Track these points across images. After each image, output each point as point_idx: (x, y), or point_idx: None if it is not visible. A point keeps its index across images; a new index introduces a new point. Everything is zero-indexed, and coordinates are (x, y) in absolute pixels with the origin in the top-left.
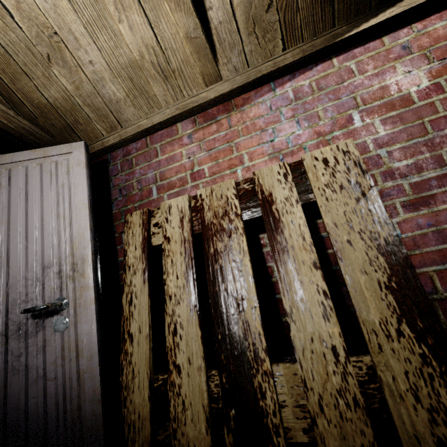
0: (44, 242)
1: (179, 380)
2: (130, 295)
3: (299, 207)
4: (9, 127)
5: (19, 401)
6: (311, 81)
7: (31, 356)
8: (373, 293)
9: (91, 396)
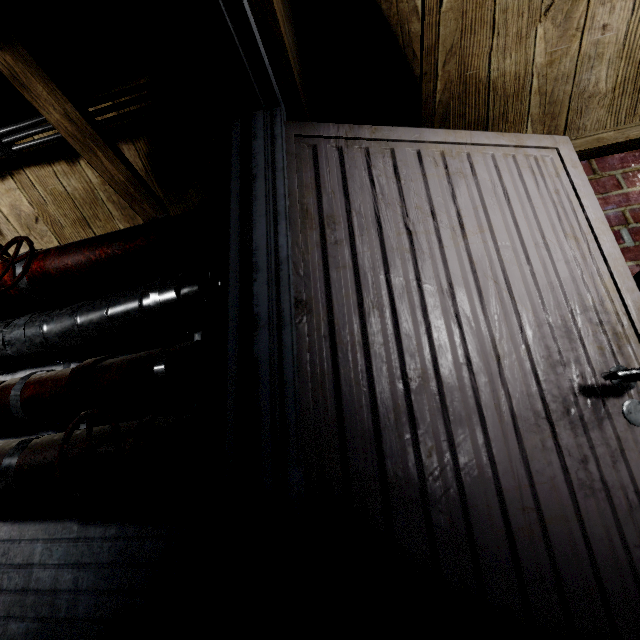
0: (558, 271)
1: None
2: None
3: None
4: (432, 98)
5: (614, 551)
6: None
7: (605, 465)
8: None
9: None
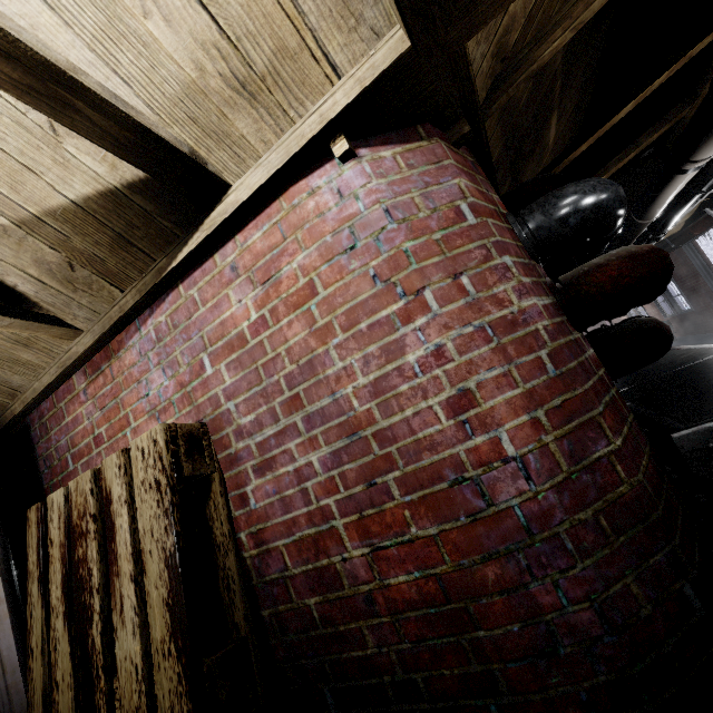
0: None
1: (58, 697)
2: (31, 606)
3: (126, 509)
4: None
5: None
6: (167, 316)
7: None
8: (159, 610)
9: (20, 710)
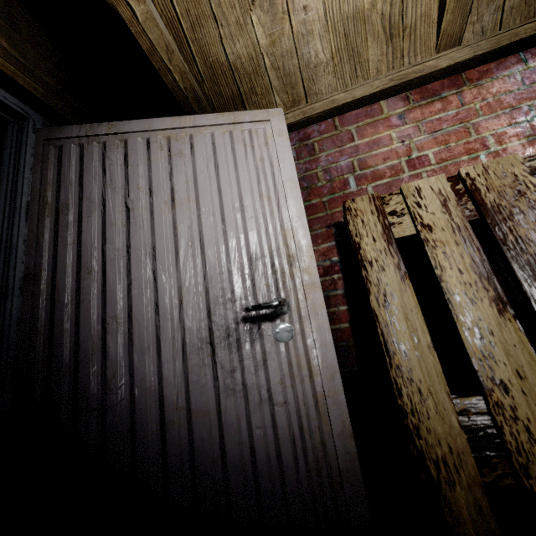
0: (247, 227)
1: (509, 400)
2: (383, 296)
3: None
4: (177, 87)
5: (240, 431)
6: None
7: (249, 372)
8: None
9: (339, 428)
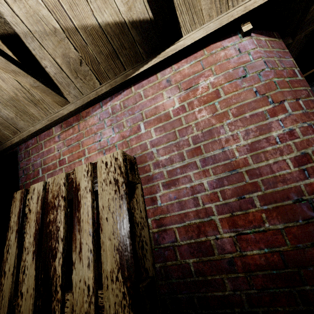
0: None
1: (21, 302)
2: (8, 246)
3: (90, 194)
4: None
5: None
6: (121, 101)
7: None
8: (111, 253)
9: None
